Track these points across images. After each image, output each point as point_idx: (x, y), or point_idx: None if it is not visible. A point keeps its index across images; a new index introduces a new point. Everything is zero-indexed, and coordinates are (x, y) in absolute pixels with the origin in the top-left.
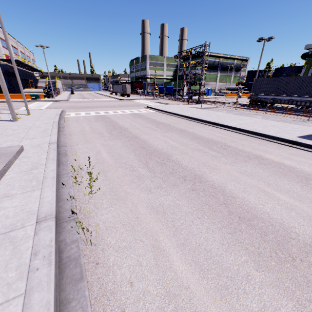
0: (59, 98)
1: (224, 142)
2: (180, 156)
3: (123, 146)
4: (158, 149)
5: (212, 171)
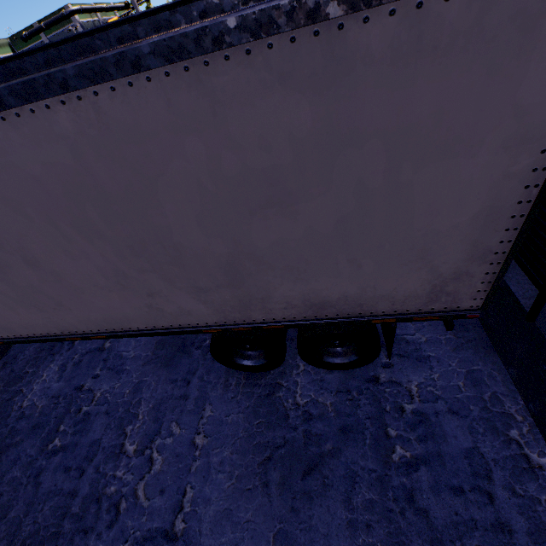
0: None
1: None
2: None
3: None
4: None
5: None
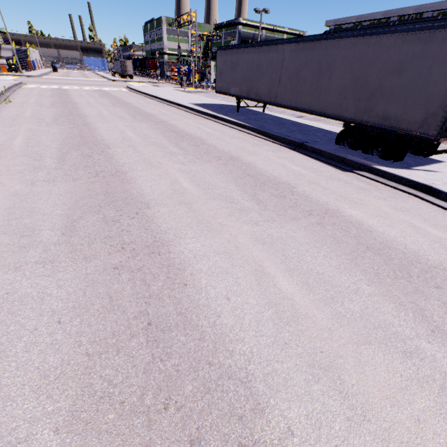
0: (29, 73)
1: (133, 104)
2: (83, 104)
3: (51, 100)
4: (74, 102)
5: (89, 108)
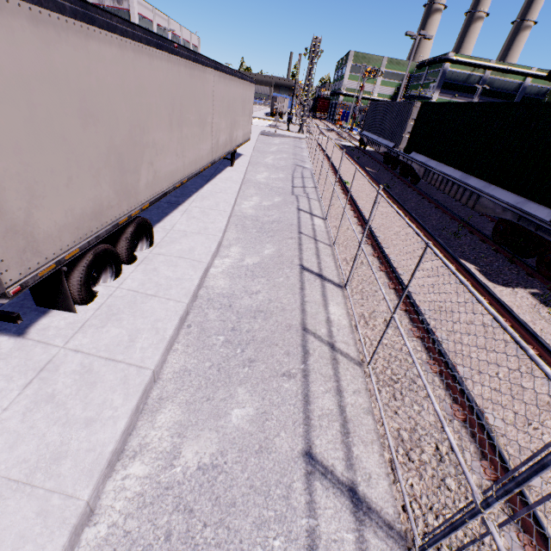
0: None
1: None
2: None
3: None
4: None
5: None
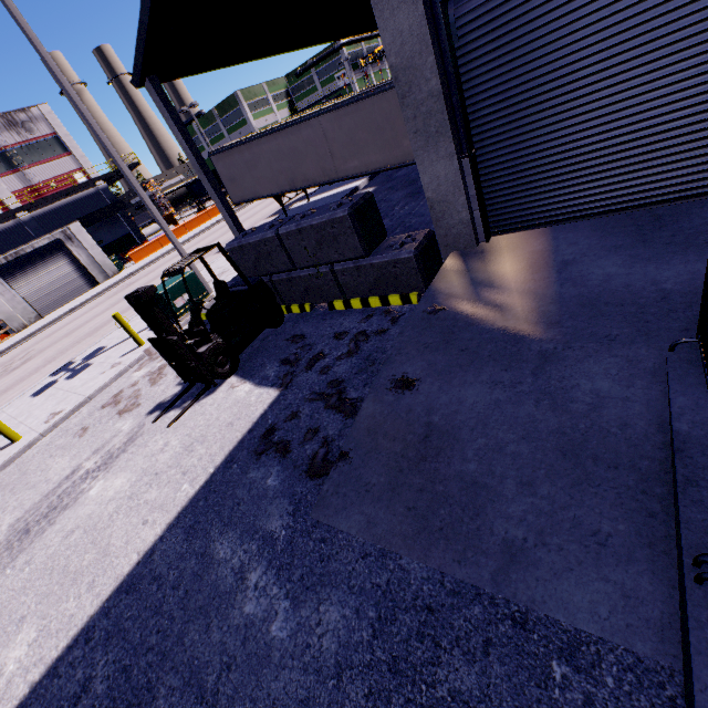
0: None
1: None
2: None
3: None
4: None
5: None
